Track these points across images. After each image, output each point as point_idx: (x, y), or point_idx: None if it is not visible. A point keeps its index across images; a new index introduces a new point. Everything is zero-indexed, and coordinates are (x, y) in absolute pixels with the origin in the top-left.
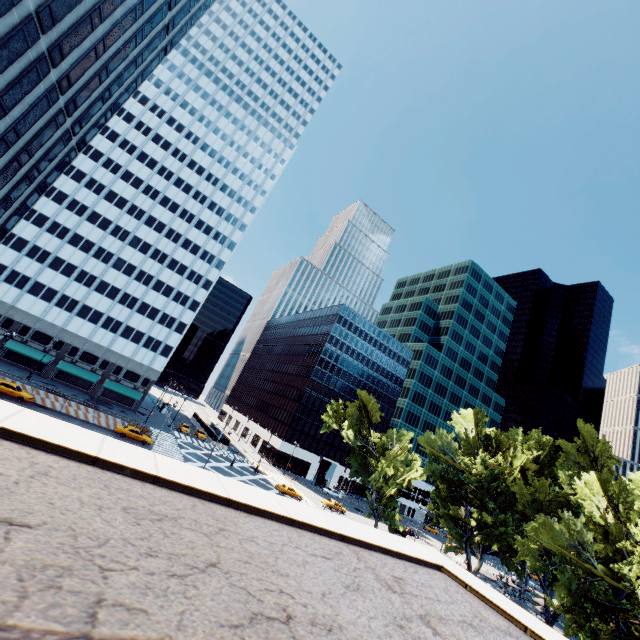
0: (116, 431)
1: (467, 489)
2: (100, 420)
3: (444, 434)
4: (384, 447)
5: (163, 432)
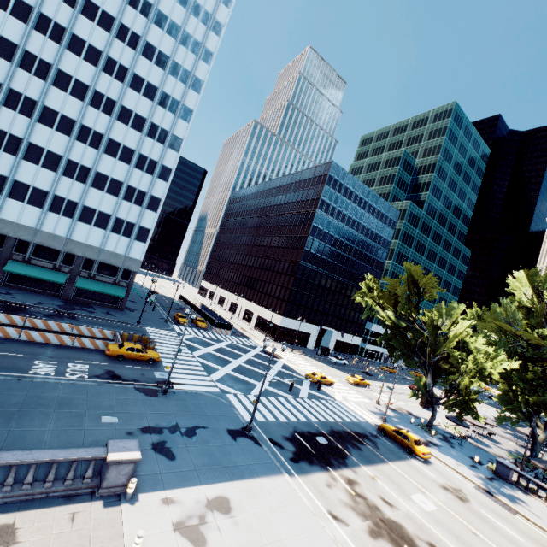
0: (109, 354)
1: (546, 366)
2: (82, 341)
3: (508, 304)
4: (432, 325)
5: (162, 331)
